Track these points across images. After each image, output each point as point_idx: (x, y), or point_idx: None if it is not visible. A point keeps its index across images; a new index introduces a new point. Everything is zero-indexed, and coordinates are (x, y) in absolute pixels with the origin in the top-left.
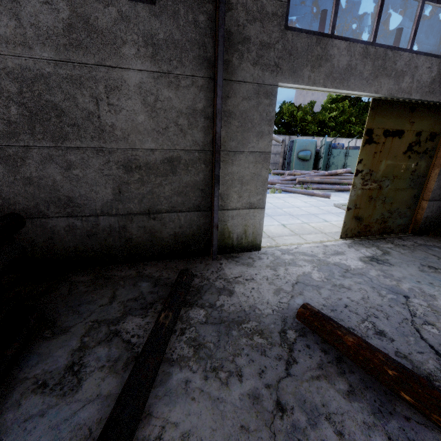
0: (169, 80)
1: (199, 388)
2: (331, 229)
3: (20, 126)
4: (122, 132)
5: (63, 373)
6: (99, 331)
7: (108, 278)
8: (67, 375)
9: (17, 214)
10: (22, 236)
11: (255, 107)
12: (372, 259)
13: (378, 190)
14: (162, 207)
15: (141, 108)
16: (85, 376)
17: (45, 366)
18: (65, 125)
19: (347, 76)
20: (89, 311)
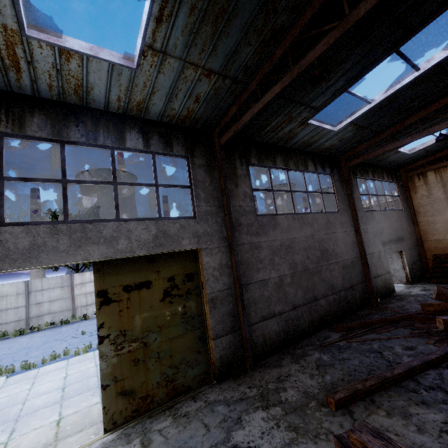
0: None
1: None
2: None
3: None
4: None
5: None
6: None
7: None
8: None
9: None
10: None
11: None
12: None
13: (144, 348)
14: None
15: None
16: None
17: None
18: None
19: (35, 253)
20: None
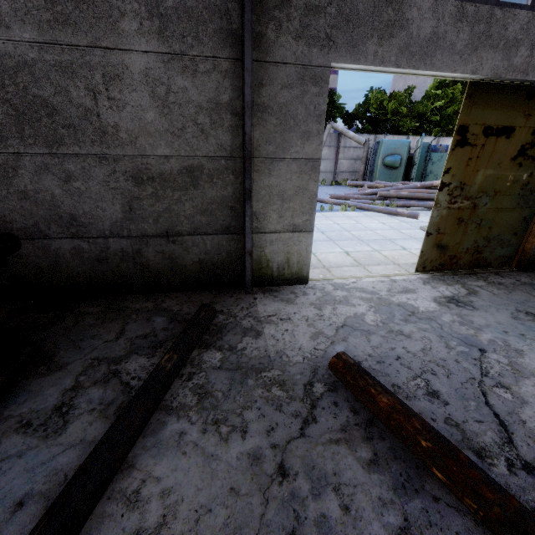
0: (184, 64)
1: (194, 442)
2: (407, 260)
3: (7, 128)
4: (129, 134)
5: (50, 413)
6: (97, 370)
7: (120, 310)
8: (53, 416)
9: (10, 234)
10: (23, 259)
11: (299, 98)
12: (451, 300)
13: (472, 210)
14: (183, 228)
15: (150, 103)
16: (73, 419)
17: (33, 404)
18: (59, 127)
19: (431, 49)
20: (92, 347)
